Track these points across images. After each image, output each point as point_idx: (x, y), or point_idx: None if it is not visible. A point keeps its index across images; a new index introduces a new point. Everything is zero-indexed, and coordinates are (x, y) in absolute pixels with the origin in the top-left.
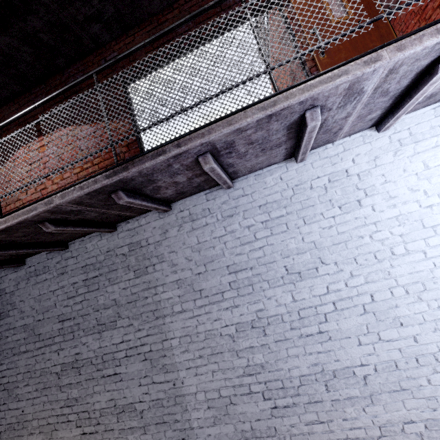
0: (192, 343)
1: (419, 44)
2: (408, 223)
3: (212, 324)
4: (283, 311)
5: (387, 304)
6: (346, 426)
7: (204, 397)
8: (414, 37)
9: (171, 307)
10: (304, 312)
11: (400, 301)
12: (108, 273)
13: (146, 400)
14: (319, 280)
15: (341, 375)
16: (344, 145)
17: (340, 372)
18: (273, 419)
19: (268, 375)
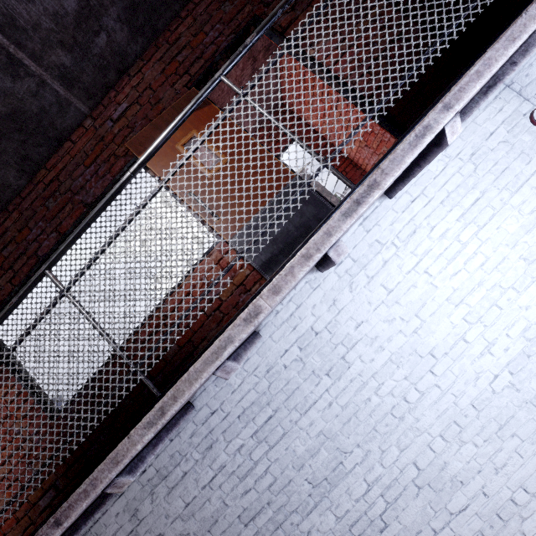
0: None
1: (294, 279)
2: (404, 360)
3: None
4: None
5: (436, 467)
6: None
7: None
8: (284, 272)
9: None
10: (356, 527)
11: (446, 455)
12: None
13: None
14: (351, 476)
15: None
16: (294, 301)
17: None
18: None
19: None
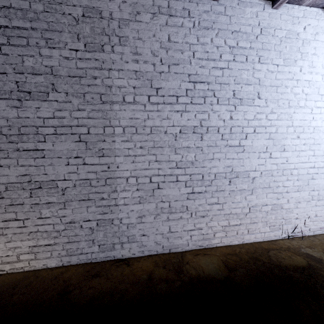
0: (136, 134)
1: None
2: (312, 87)
3: (160, 121)
4: (221, 125)
5: (282, 136)
6: (232, 207)
7: (136, 181)
8: None
9: (123, 96)
10: (234, 129)
11: (289, 136)
12: (47, 32)
13: (72, 179)
14: (252, 108)
15: (241, 176)
16: (304, 12)
17: (241, 174)
18: (187, 201)
19: (194, 170)
